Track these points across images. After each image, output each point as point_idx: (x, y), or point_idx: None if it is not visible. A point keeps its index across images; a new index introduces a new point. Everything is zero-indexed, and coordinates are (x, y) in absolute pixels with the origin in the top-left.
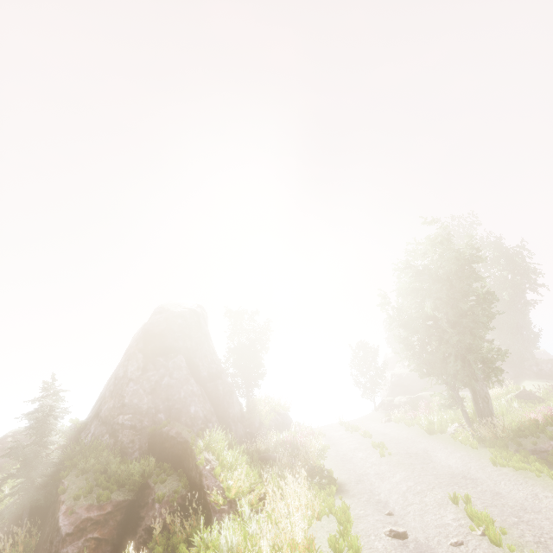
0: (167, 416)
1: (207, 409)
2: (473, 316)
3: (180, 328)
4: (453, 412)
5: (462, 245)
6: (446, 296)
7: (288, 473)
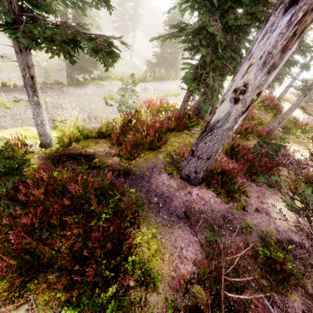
0: None
1: None
2: None
3: None
4: None
5: None
6: None
7: None
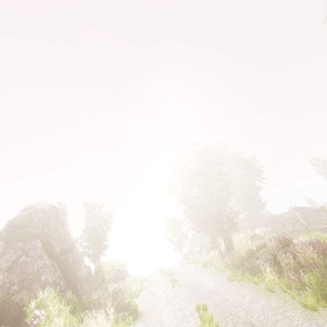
0: (20, 286)
1: (57, 276)
2: (219, 194)
3: (40, 219)
4: (218, 252)
5: (214, 156)
6: (203, 184)
7: (101, 313)
